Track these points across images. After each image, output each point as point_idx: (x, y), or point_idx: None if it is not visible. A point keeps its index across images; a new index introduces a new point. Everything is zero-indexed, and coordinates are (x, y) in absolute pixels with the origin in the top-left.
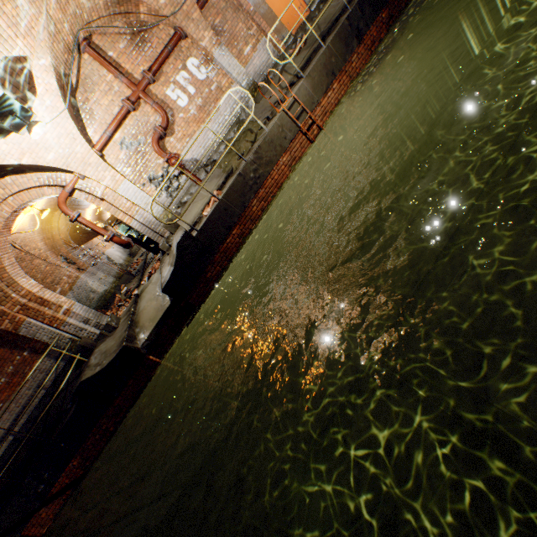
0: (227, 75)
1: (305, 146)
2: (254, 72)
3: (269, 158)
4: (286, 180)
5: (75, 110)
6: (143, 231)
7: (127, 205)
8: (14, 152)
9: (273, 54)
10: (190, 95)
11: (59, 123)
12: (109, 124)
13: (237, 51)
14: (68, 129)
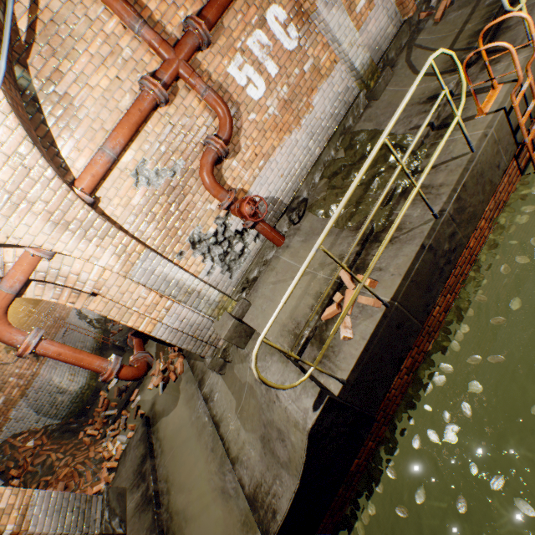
0: (329, 47)
1: (513, 179)
2: (367, 45)
3: (472, 207)
4: (484, 247)
5: (24, 95)
6: (177, 340)
7: (148, 300)
8: None
9: (394, 18)
10: (268, 77)
11: None
12: (110, 131)
13: (345, 3)
14: (5, 143)
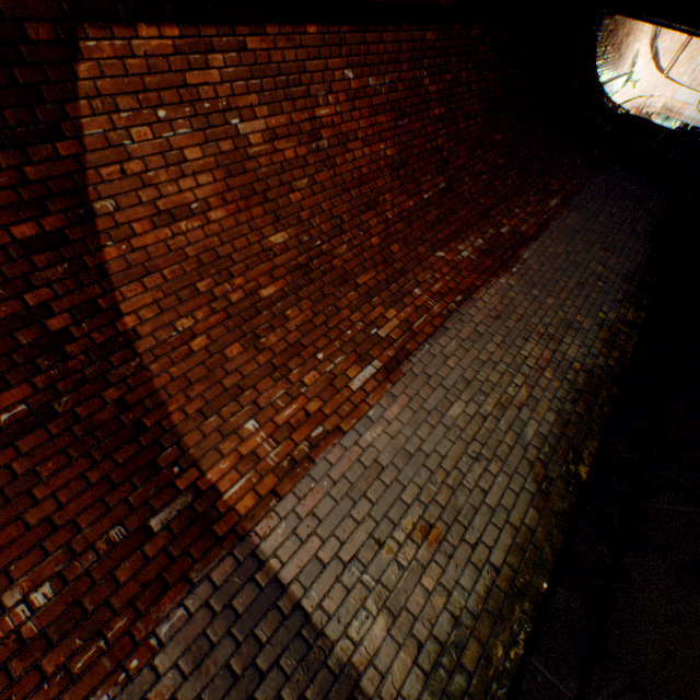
0: None
1: None
2: None
3: None
4: None
5: (653, 53)
6: (688, 122)
7: (679, 107)
8: (618, 98)
9: None
10: None
11: (643, 70)
12: (676, 52)
13: None
14: (648, 71)
